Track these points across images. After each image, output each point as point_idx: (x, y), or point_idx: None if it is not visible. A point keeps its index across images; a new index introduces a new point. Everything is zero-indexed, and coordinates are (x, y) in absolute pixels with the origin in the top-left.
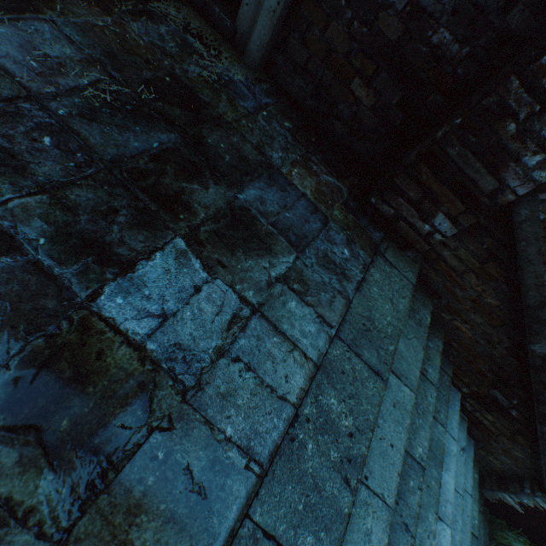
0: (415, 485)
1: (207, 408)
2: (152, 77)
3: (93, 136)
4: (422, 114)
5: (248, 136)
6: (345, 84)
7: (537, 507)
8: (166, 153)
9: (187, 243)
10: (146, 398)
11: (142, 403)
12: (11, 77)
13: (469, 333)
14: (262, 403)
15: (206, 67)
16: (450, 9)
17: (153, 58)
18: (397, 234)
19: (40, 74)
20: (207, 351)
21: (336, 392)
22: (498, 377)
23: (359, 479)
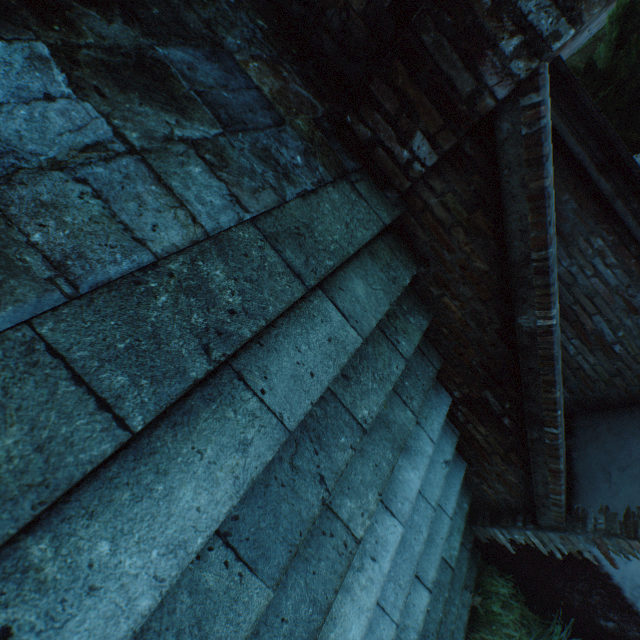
0: (348, 443)
1: (11, 205)
2: None
3: None
4: None
5: (198, 7)
6: None
7: (529, 544)
8: None
9: (53, 53)
10: None
11: None
12: None
13: (459, 313)
14: (104, 234)
15: None
16: None
17: None
18: (375, 166)
19: None
20: (38, 156)
21: (228, 268)
22: (490, 373)
23: (228, 354)
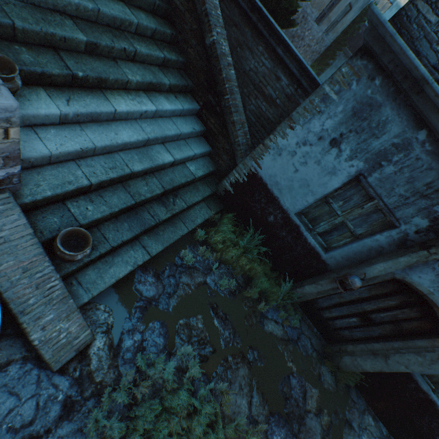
0: (127, 46)
1: None
2: None
3: None
4: None
5: None
6: None
7: (236, 180)
8: None
9: None
10: None
11: None
12: None
13: (194, 55)
14: None
15: None
16: None
17: None
18: None
19: None
20: None
21: None
22: (208, 83)
23: None
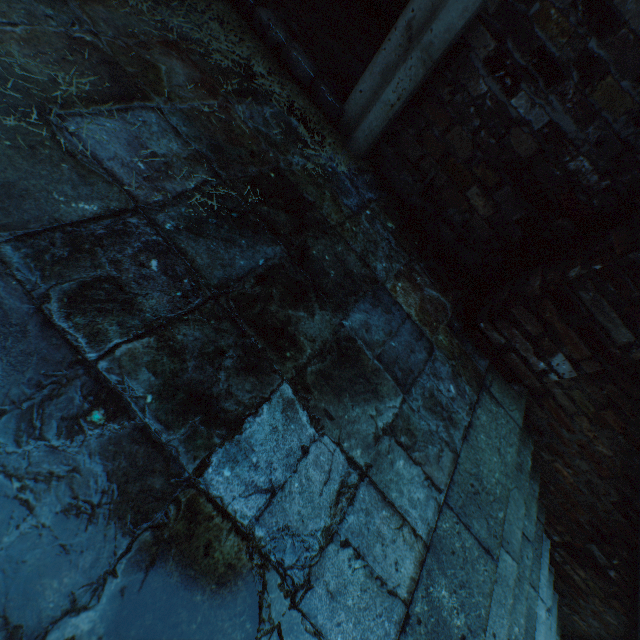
0: None
1: (317, 613)
2: (257, 173)
3: (199, 254)
4: (546, 236)
5: (352, 242)
6: (461, 189)
7: None
8: (272, 272)
9: (294, 389)
10: (254, 605)
11: (250, 611)
12: (119, 184)
13: (571, 478)
14: (372, 601)
15: (309, 157)
16: (594, 140)
17: (257, 149)
18: (504, 364)
19: (147, 178)
20: (316, 534)
21: (447, 579)
22: (599, 531)
23: None
